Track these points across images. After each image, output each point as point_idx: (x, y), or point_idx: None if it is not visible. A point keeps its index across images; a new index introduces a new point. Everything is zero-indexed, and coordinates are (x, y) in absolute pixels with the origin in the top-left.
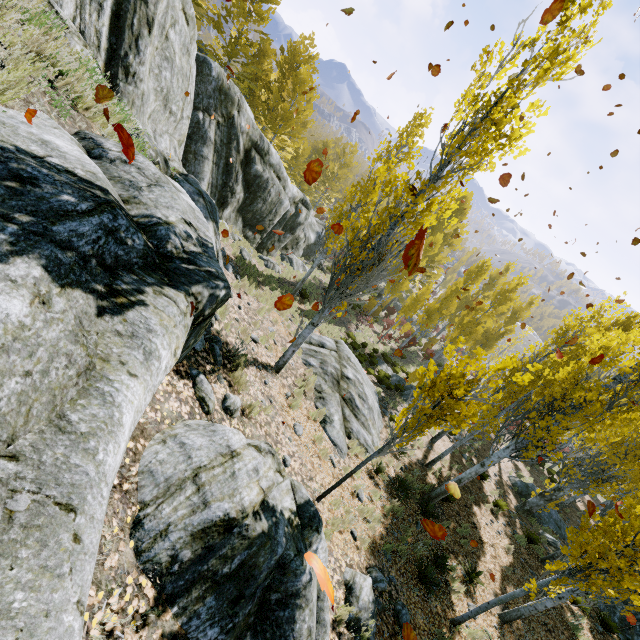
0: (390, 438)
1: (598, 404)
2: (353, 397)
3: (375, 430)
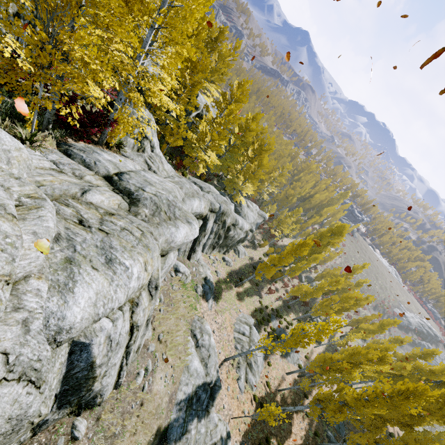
0: (254, 415)
1: (330, 412)
2: (251, 362)
3: (258, 375)
